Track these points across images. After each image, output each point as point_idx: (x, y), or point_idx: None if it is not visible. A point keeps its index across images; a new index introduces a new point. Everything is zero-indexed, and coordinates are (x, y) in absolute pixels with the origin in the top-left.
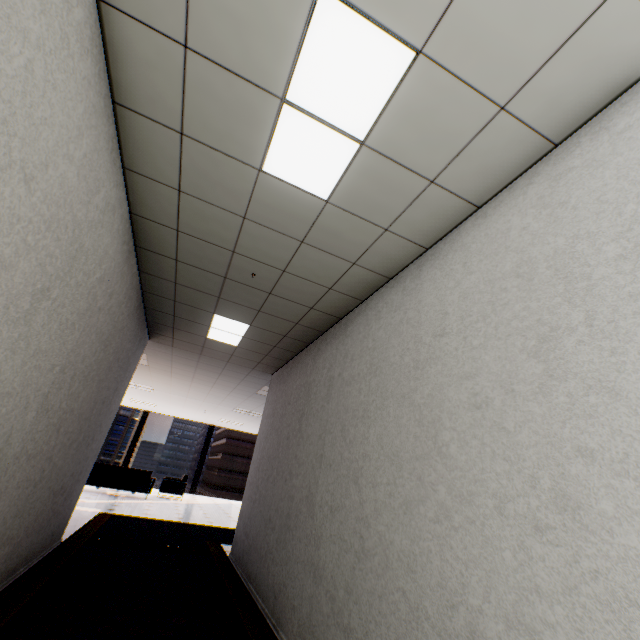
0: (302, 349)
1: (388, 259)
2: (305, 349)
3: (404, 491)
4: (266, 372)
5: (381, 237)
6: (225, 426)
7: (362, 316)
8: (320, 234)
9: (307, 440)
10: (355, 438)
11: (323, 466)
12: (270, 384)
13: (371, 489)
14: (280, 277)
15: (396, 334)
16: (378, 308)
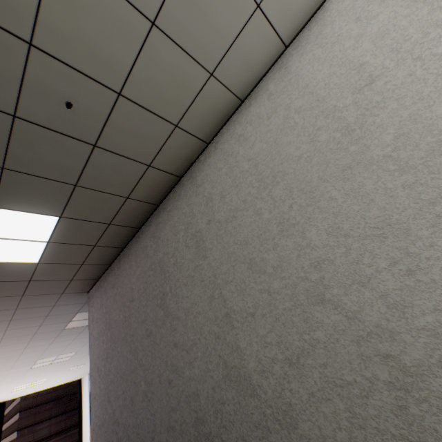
0: (130, 239)
1: (247, 66)
2: (134, 237)
3: (439, 250)
4: (80, 291)
5: (250, 21)
6: (21, 394)
7: (215, 155)
8: (180, 7)
9: (188, 315)
10: (283, 259)
11: (238, 324)
12: (89, 303)
13: (362, 290)
14: (112, 108)
15: (286, 131)
16: (238, 133)
